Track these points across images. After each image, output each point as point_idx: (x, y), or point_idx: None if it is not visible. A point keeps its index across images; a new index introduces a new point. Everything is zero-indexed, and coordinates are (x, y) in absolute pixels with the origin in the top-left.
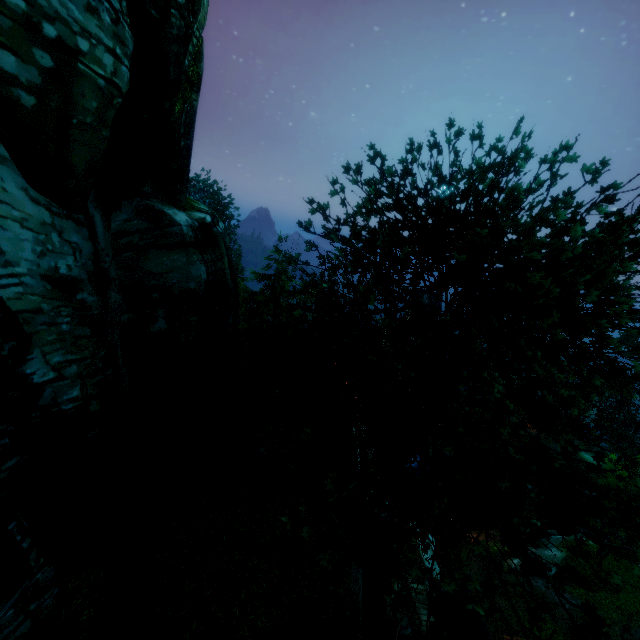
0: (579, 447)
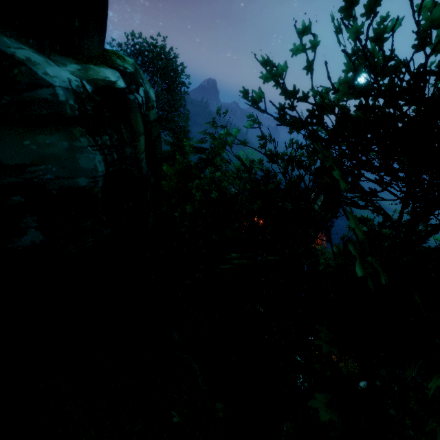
0: None
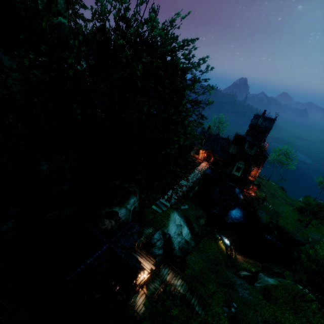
0: None
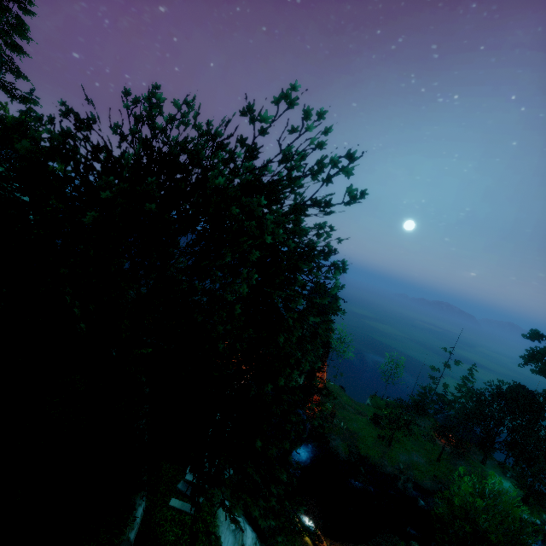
0: (493, 468)
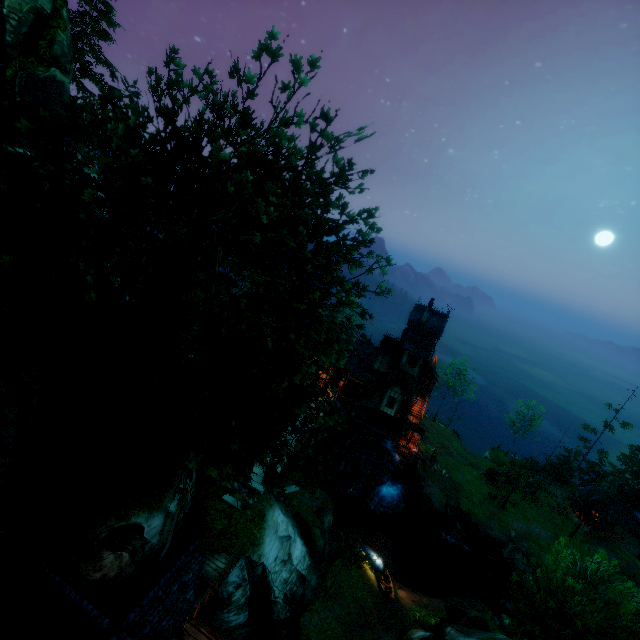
0: None
